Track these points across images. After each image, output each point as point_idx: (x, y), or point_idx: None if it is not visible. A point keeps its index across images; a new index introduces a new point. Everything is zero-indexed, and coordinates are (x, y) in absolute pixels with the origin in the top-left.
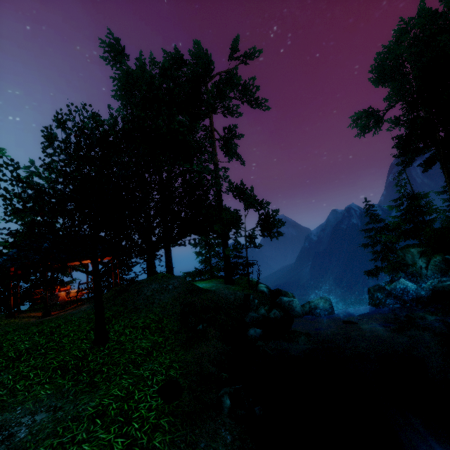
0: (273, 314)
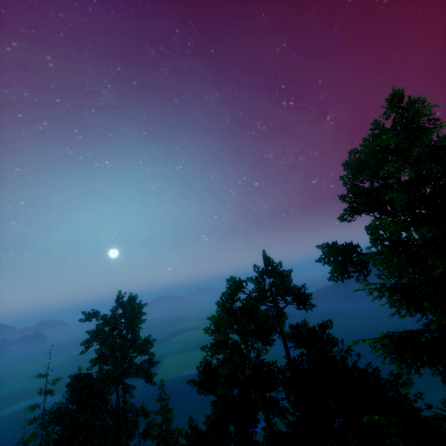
0: None
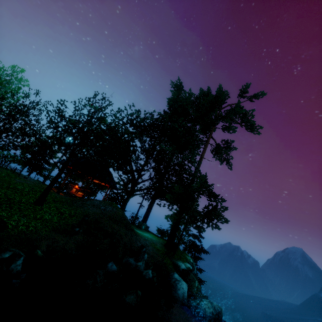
0: (146, 272)
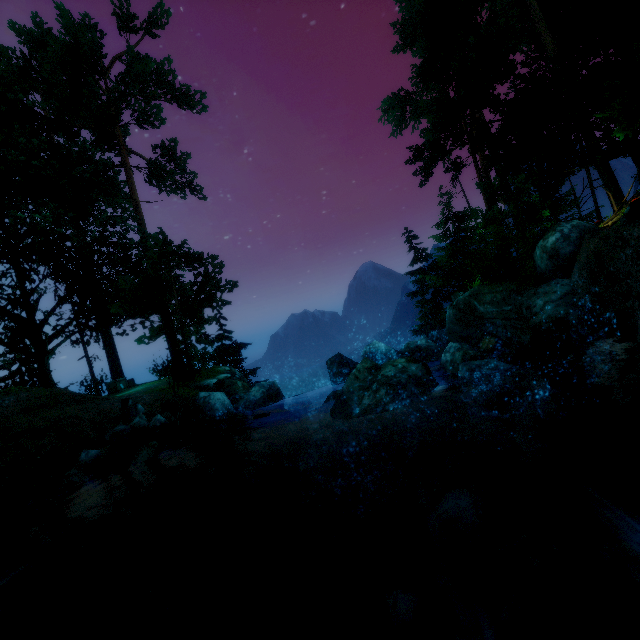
0: (153, 422)
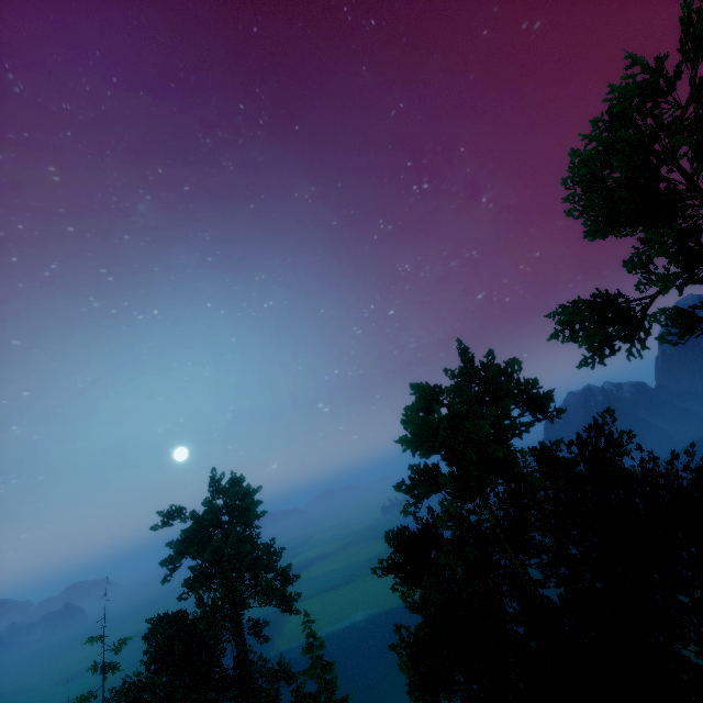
0: None
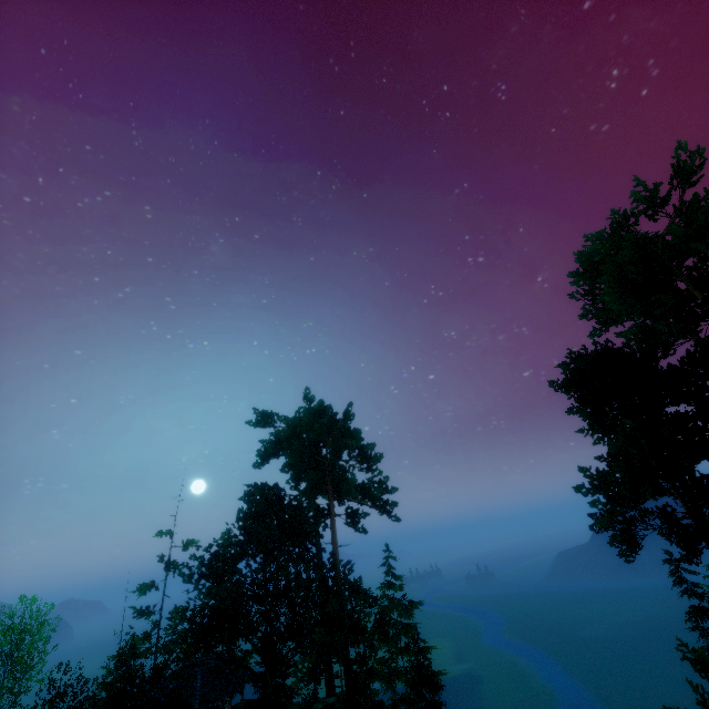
0: None
